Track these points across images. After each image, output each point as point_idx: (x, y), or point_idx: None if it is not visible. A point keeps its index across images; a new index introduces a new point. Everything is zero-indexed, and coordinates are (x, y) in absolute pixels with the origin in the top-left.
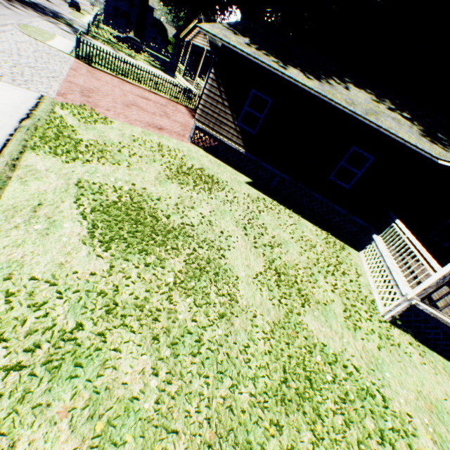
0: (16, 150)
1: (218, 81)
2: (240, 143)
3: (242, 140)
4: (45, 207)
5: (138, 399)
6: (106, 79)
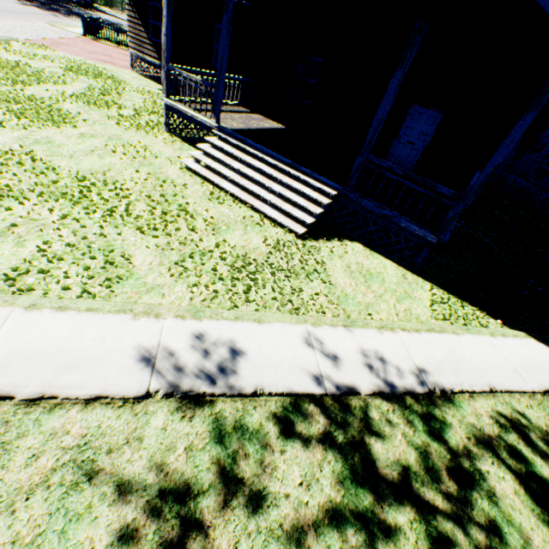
0: None
1: (131, 5)
2: (156, 57)
3: (157, 53)
4: None
5: None
6: (100, 46)
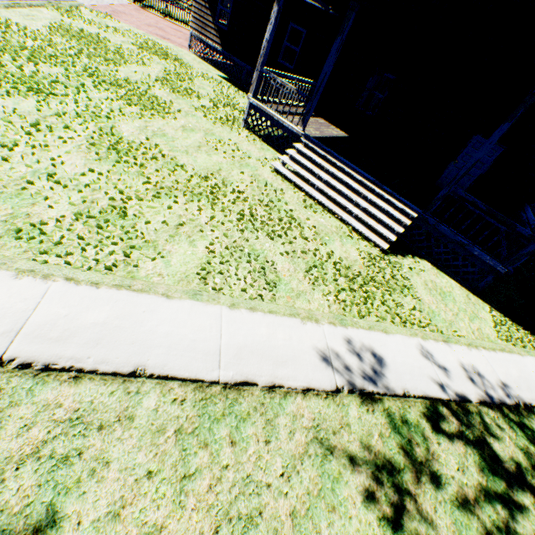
0: (36, 4)
1: None
2: (218, 42)
3: (219, 39)
4: (35, 18)
5: (26, 44)
6: (150, 16)
